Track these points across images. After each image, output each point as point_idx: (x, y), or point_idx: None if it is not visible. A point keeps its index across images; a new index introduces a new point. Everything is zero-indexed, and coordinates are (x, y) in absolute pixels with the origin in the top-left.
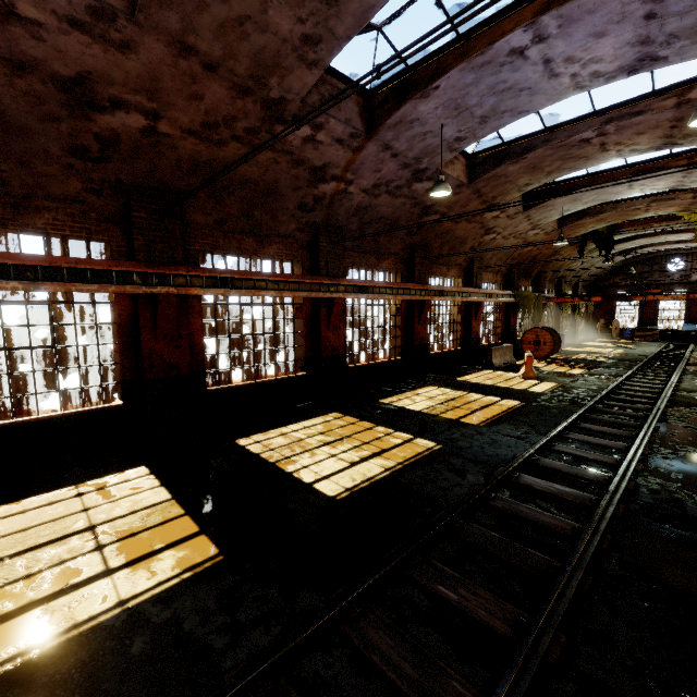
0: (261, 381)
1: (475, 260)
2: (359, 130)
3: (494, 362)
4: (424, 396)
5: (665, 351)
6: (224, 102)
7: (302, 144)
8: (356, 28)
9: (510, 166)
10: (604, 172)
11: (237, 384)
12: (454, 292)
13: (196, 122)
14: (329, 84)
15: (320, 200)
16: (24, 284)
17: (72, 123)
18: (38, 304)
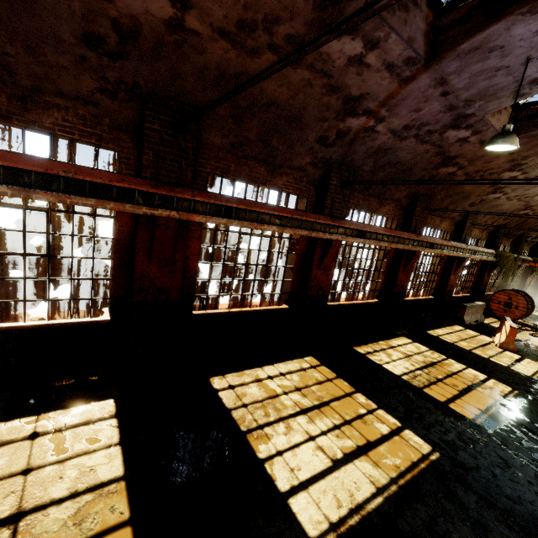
0: (245, 310)
1: (469, 216)
2: (420, 54)
3: (466, 319)
4: (400, 352)
5: None
6: None
7: (345, 65)
8: None
9: None
10: None
11: (222, 311)
12: (444, 245)
13: (231, 19)
14: None
15: (343, 136)
16: (13, 190)
17: (86, 1)
18: (36, 210)
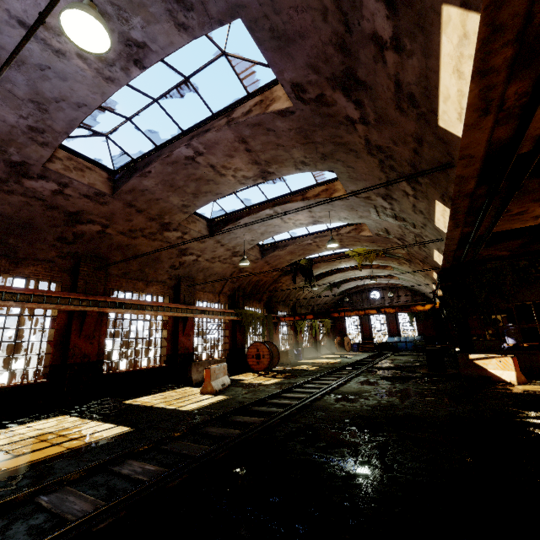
0: None
1: (183, 279)
2: None
3: (196, 377)
4: (5, 435)
5: (370, 358)
6: None
7: None
8: None
9: (142, 179)
10: (256, 205)
11: None
12: (145, 305)
13: None
14: None
15: None
16: None
17: None
18: None
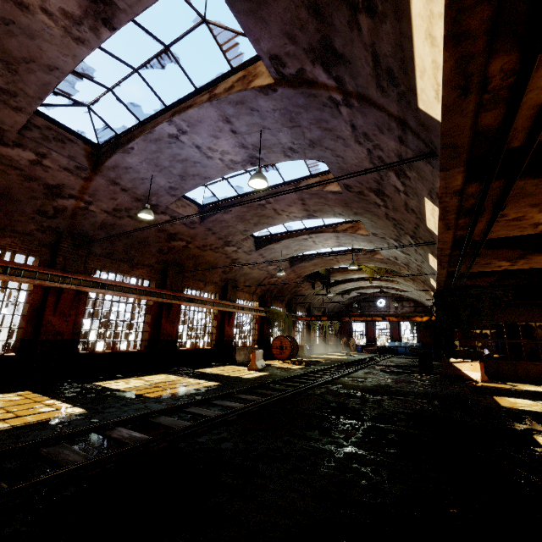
0: None
1: (229, 281)
2: (84, 165)
3: (238, 359)
4: (143, 380)
5: (372, 358)
6: None
7: (30, 164)
8: (44, 94)
9: (224, 214)
10: (296, 231)
11: None
12: (206, 301)
13: None
14: (55, 131)
15: (62, 211)
16: None
17: None
18: None
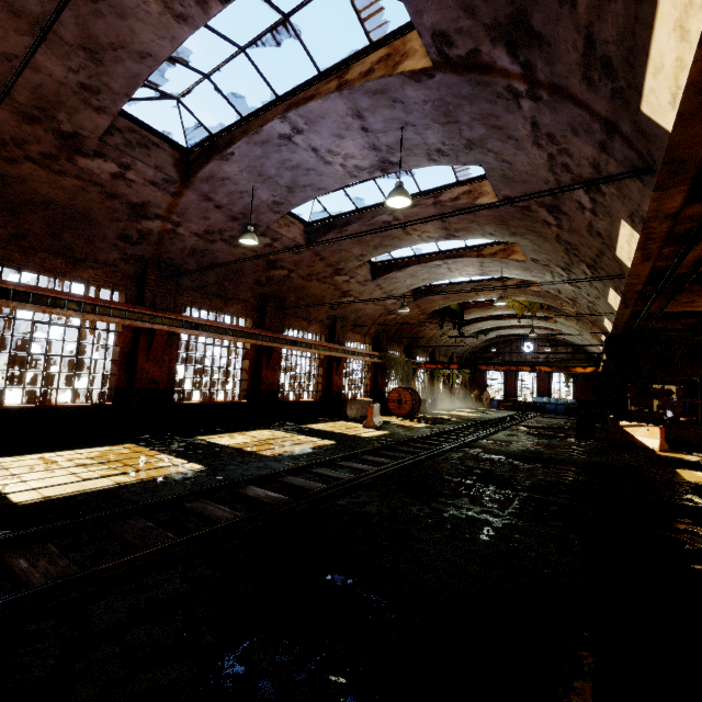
0: (47, 406)
1: (338, 319)
2: (173, 177)
3: (350, 414)
4: (248, 436)
5: (513, 416)
6: (10, 124)
7: (112, 179)
8: (131, 89)
9: (337, 235)
10: (427, 255)
11: (10, 406)
12: (311, 344)
13: None
14: (138, 134)
15: (147, 236)
16: None
17: None
18: None
